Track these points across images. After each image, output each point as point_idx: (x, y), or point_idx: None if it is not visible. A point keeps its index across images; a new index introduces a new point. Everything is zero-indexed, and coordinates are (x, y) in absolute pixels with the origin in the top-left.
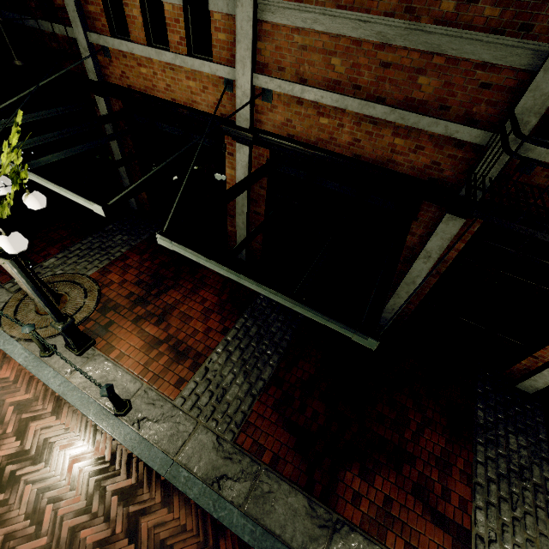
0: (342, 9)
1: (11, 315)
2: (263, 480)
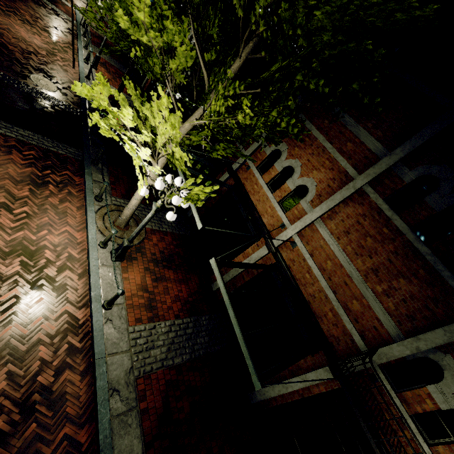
0: (344, 251)
1: (104, 213)
2: (132, 415)
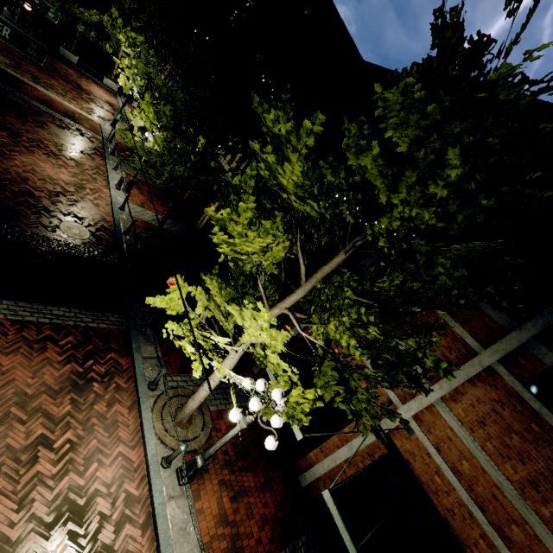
0: (483, 450)
1: (161, 406)
2: None
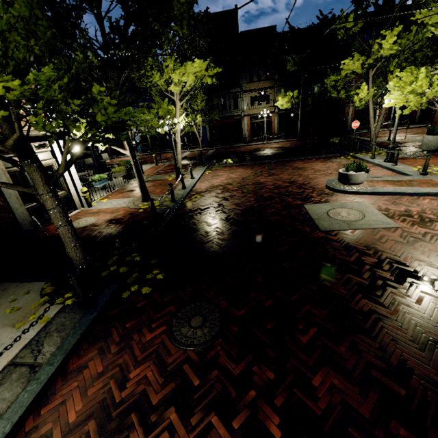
0: None
1: None
2: None
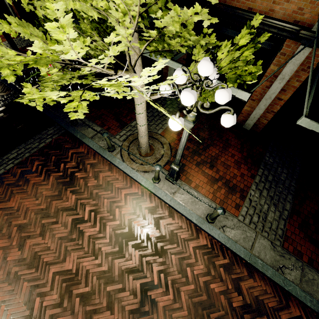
0: None
1: (127, 155)
2: (307, 272)
